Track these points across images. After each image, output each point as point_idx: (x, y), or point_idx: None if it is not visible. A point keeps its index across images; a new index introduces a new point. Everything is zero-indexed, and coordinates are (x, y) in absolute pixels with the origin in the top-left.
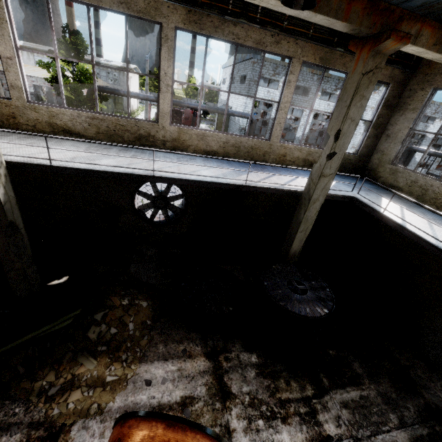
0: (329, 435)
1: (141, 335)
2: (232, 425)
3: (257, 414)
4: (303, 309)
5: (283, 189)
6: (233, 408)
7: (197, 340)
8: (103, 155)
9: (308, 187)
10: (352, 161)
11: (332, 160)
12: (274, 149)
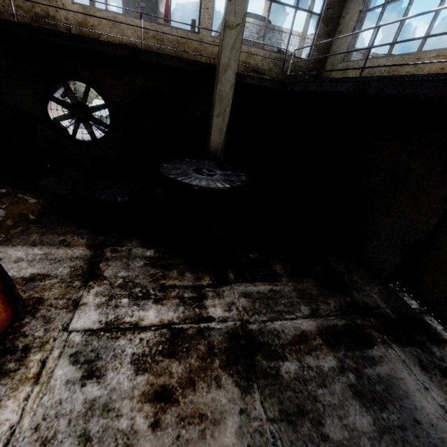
0: (210, 316)
1: (16, 226)
2: (84, 300)
3: (125, 293)
4: (198, 182)
5: (192, 60)
6: (95, 287)
7: (86, 235)
8: None
9: (218, 53)
10: (303, 69)
11: (235, 1)
12: (206, 46)
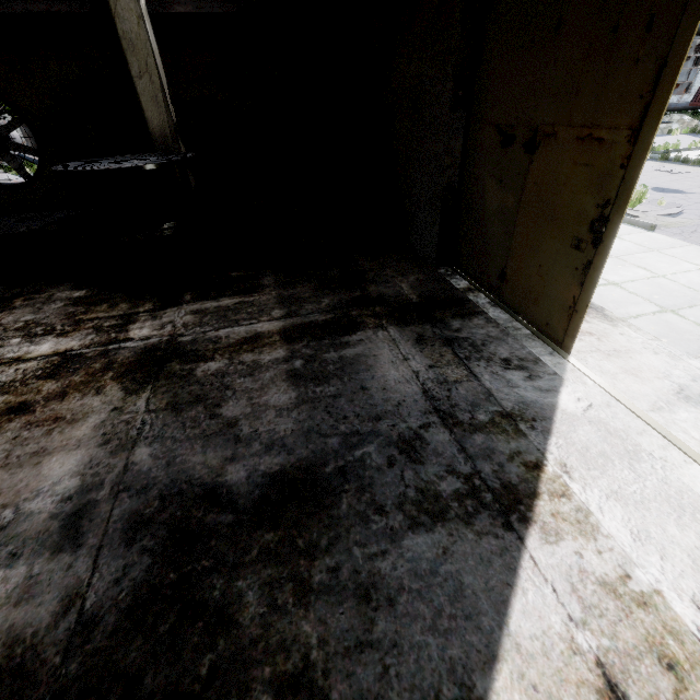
0: (129, 338)
1: None
2: None
3: (21, 335)
4: (96, 168)
5: None
6: None
7: None
8: None
9: None
10: None
11: None
12: None
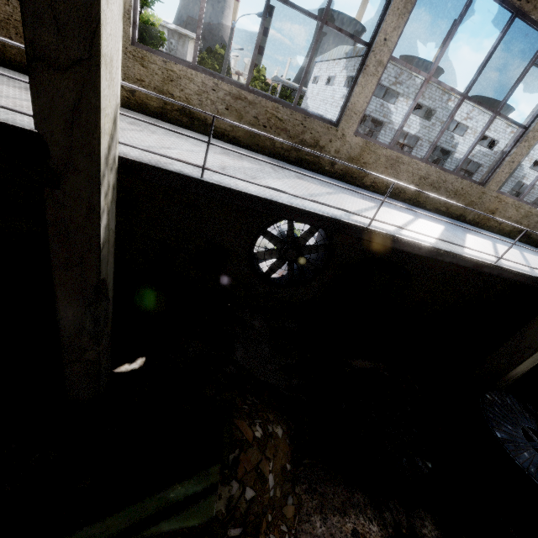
0: None
1: (282, 494)
2: None
3: None
4: None
5: None
6: None
7: (368, 510)
8: (258, 168)
9: None
10: None
11: None
12: (484, 200)
